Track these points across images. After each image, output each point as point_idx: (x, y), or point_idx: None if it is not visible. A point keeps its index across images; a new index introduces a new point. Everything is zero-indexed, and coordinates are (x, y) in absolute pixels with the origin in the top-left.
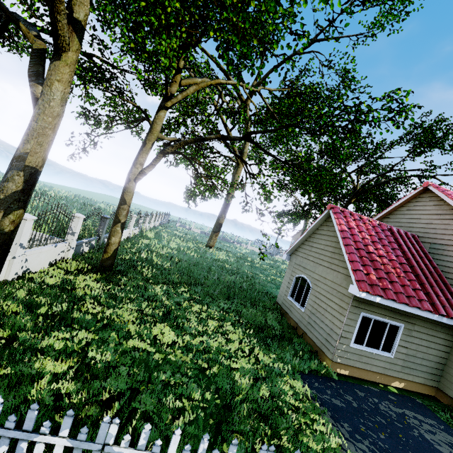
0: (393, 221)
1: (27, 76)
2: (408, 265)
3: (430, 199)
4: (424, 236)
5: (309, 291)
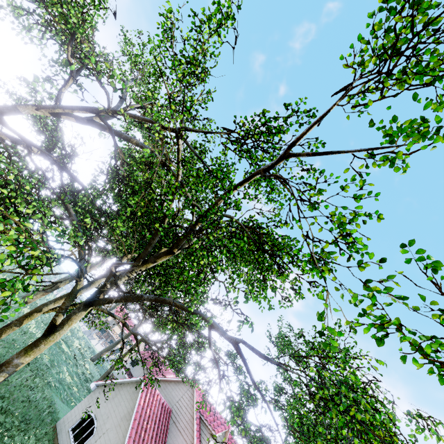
0: (169, 389)
1: (62, 308)
2: (154, 440)
3: (190, 390)
4: (174, 414)
5: (90, 437)
